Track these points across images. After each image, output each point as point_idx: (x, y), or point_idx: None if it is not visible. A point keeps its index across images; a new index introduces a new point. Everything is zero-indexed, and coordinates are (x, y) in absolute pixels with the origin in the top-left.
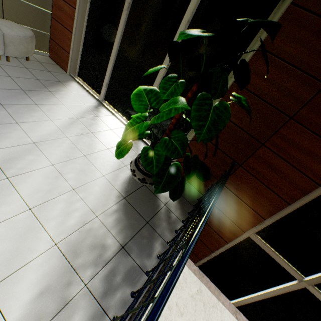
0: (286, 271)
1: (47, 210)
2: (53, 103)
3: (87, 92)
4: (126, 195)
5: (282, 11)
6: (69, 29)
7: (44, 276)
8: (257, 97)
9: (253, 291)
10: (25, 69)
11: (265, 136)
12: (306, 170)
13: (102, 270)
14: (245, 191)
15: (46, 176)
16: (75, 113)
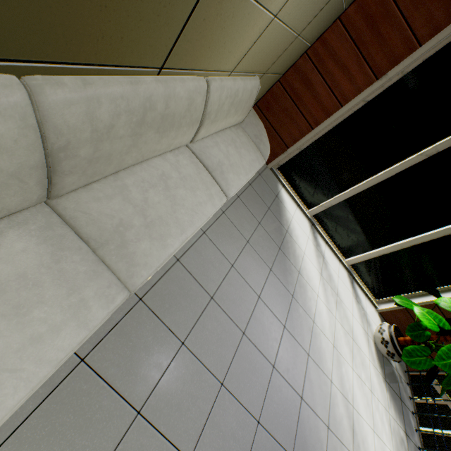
0: (436, 392)
1: (377, 425)
2: (300, 257)
3: (296, 204)
4: (384, 376)
5: None
6: (309, 120)
7: None
8: None
9: None
10: (251, 188)
11: None
12: None
13: None
14: None
15: (359, 388)
16: (316, 265)
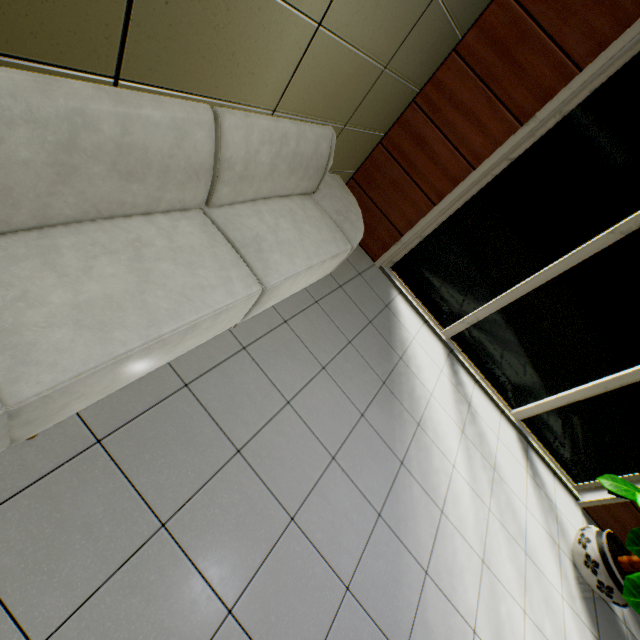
0: None
1: None
2: (423, 399)
3: (421, 320)
4: (597, 634)
5: None
6: (428, 193)
7: None
8: None
9: None
10: (342, 292)
11: None
12: None
13: None
14: None
15: None
16: (453, 415)
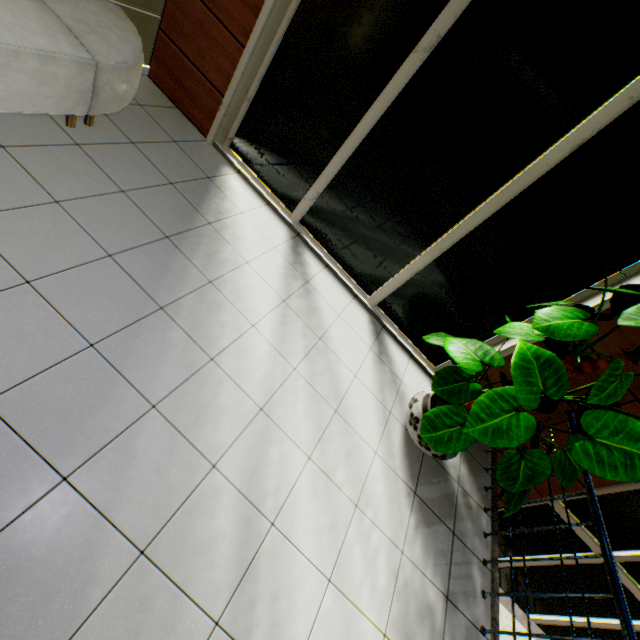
0: (581, 542)
1: (347, 571)
2: (231, 264)
3: (263, 201)
4: (414, 486)
5: None
6: (235, 33)
7: None
8: None
9: (517, 554)
10: (133, 148)
11: None
12: None
13: None
14: None
15: (314, 493)
16: (276, 286)
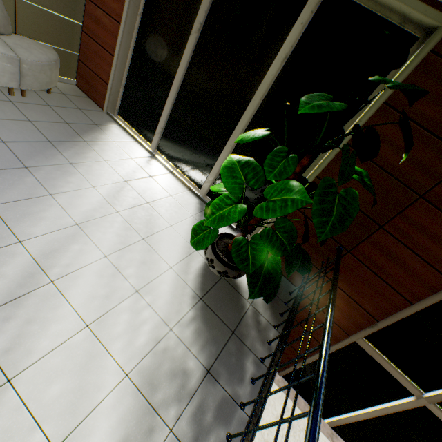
0: (400, 385)
1: (109, 325)
2: (92, 159)
3: (133, 139)
4: (202, 295)
5: (418, 60)
6: (109, 51)
7: (119, 423)
8: (377, 166)
9: (355, 408)
10: (48, 107)
11: (385, 216)
12: (436, 263)
13: (187, 407)
14: (353, 284)
15: (100, 275)
16: (123, 174)
